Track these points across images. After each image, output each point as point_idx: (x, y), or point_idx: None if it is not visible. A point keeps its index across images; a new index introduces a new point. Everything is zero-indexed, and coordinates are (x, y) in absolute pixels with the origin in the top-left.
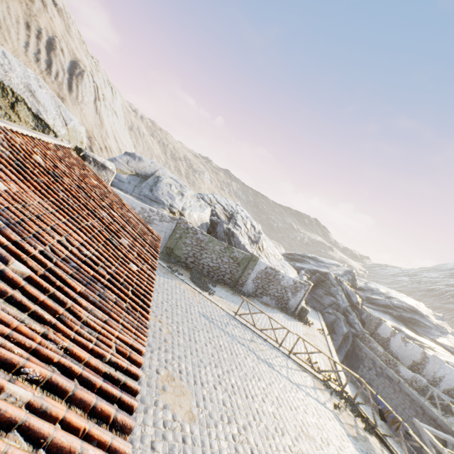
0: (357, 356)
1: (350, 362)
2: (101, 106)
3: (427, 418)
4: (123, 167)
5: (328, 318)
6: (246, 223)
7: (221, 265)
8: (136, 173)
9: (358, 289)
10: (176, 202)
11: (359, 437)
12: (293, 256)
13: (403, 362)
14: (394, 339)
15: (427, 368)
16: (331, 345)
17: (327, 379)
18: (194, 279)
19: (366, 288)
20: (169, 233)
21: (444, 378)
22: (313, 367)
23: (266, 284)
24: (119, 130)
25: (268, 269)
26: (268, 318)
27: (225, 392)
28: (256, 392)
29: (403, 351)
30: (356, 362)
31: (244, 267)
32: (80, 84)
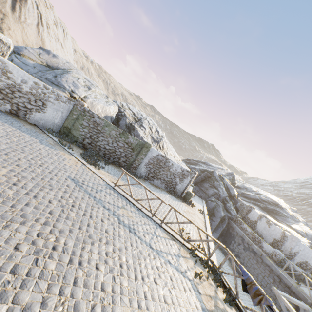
0: (230, 234)
1: (224, 238)
2: (44, 31)
3: (283, 285)
4: (33, 56)
5: (210, 204)
6: (151, 127)
7: (117, 149)
8: (47, 65)
9: (236, 187)
10: (80, 90)
11: (216, 311)
12: (190, 161)
13: (266, 240)
14: (260, 222)
15: (285, 245)
16: (208, 222)
17: (194, 248)
18: (84, 155)
19: (242, 187)
20: (66, 114)
21: (298, 253)
22: (182, 236)
23: (157, 169)
24: (62, 56)
25: (159, 156)
26: (153, 195)
27: (33, 255)
28: (91, 257)
29: (267, 231)
30: (229, 239)
31: (138, 152)
32: (23, 7)
